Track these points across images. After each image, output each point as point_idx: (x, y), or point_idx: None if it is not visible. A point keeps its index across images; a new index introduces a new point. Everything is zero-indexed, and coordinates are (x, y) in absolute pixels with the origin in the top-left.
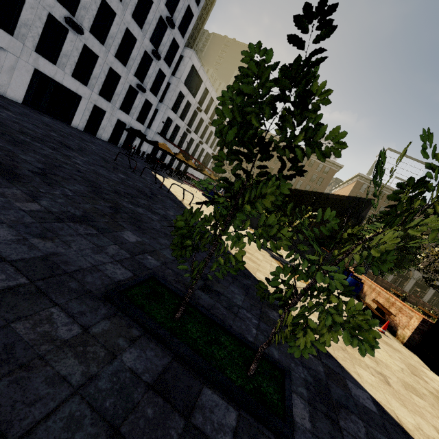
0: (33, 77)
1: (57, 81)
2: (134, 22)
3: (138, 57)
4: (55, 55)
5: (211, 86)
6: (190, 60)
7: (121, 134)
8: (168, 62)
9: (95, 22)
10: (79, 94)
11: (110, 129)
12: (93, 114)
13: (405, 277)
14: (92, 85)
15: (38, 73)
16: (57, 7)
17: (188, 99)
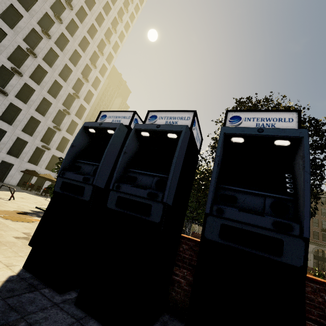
0: None
1: None
2: (38, 113)
3: (43, 131)
4: None
5: None
6: None
7: (31, 180)
8: (71, 133)
9: (5, 114)
10: None
11: (18, 176)
12: (2, 167)
13: (323, 259)
14: (1, 148)
15: None
16: None
17: None
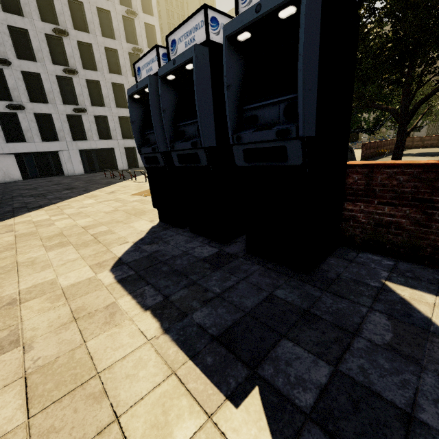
0: (82, 155)
1: (94, 148)
2: (114, 75)
3: None
4: (85, 135)
5: None
6: None
7: None
8: None
9: (92, 97)
10: (111, 147)
11: None
12: (129, 154)
13: None
14: (115, 136)
15: (83, 151)
16: (68, 108)
17: None
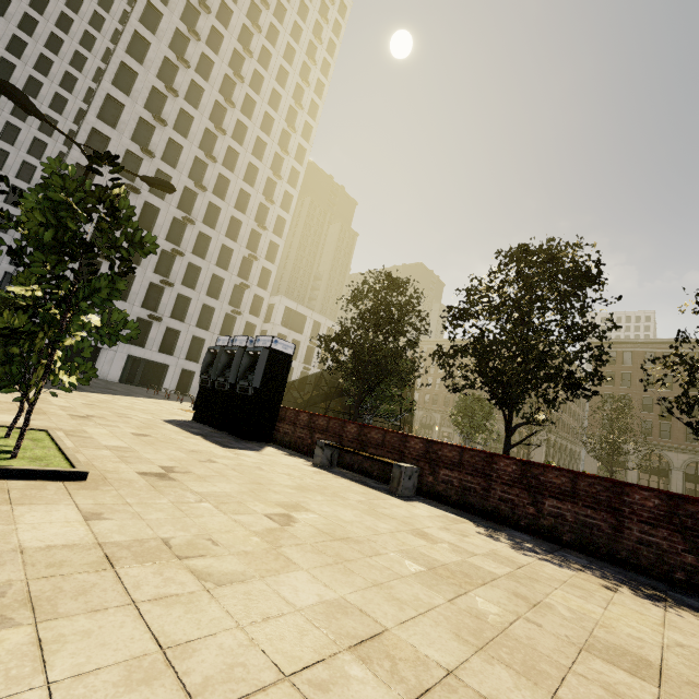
0: (129, 361)
1: (147, 358)
2: (210, 298)
3: (221, 320)
4: (145, 342)
5: (322, 318)
6: (280, 304)
7: None
8: (257, 314)
9: (175, 310)
10: (166, 364)
11: None
12: (184, 378)
13: None
14: (178, 353)
15: (132, 357)
16: (144, 312)
17: (294, 337)
